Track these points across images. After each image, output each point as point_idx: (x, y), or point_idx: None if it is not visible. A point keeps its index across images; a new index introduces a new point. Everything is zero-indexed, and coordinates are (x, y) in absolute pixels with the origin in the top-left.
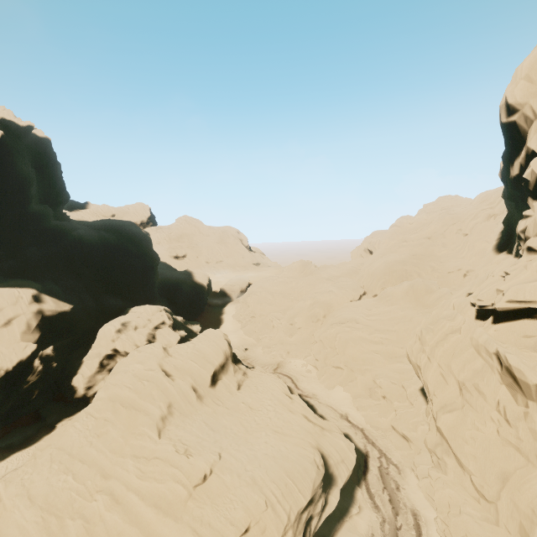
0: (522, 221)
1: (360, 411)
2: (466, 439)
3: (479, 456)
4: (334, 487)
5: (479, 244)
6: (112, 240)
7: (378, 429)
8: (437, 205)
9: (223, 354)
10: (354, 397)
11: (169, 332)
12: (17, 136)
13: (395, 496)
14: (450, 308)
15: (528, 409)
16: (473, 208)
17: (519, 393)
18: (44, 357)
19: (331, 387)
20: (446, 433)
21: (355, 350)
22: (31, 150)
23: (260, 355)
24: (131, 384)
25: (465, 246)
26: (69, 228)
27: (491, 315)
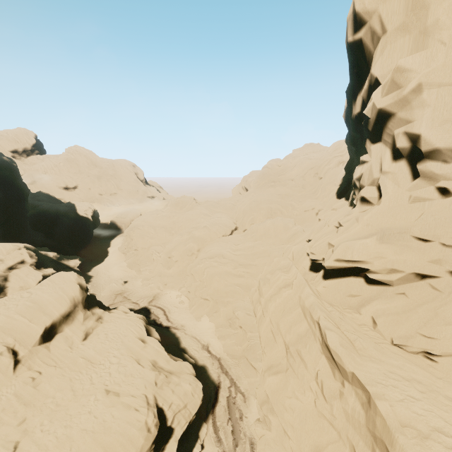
0: (359, 167)
1: (220, 340)
2: (286, 407)
3: (296, 426)
4: (172, 439)
5: (330, 187)
6: None
7: (234, 357)
8: (302, 150)
9: (70, 301)
10: (217, 327)
11: (29, 272)
12: None
13: (238, 426)
14: (291, 255)
15: (343, 388)
16: (328, 155)
17: (337, 370)
18: None
19: (198, 317)
20: (270, 396)
21: (220, 284)
22: None
23: (139, 287)
24: None
25: (319, 188)
26: None
27: (322, 269)
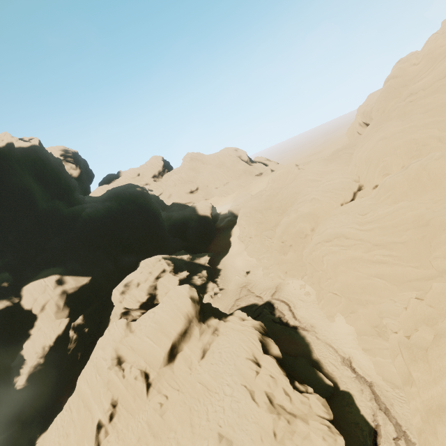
0: None
1: (367, 355)
2: None
3: None
4: None
5: None
6: (114, 207)
7: (395, 384)
8: None
9: (184, 318)
10: (358, 333)
11: (169, 279)
12: (1, 157)
13: None
14: None
15: None
16: None
17: None
18: (76, 327)
19: (331, 315)
20: None
21: (348, 276)
22: (25, 161)
23: (260, 278)
24: (89, 379)
25: None
26: (80, 210)
27: None
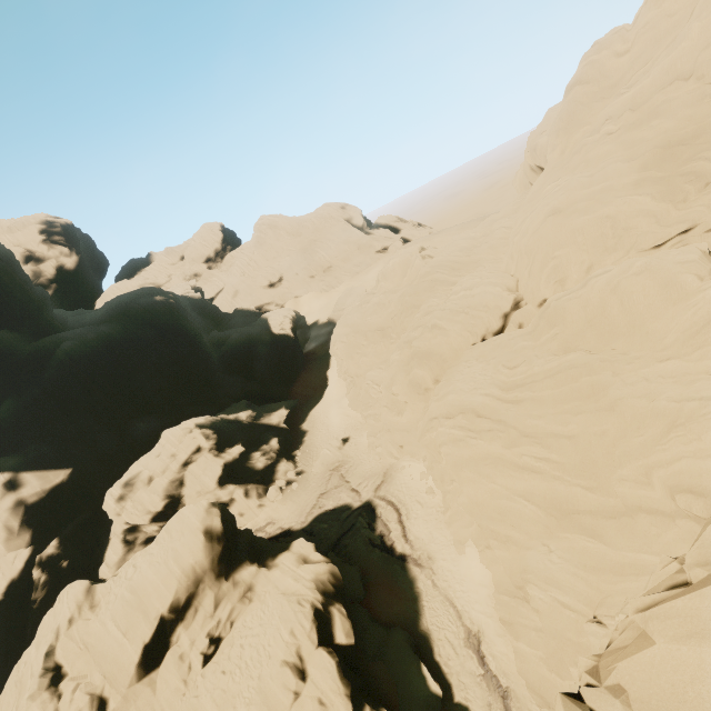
0: None
1: (506, 632)
2: None
3: None
4: None
5: None
6: (116, 335)
7: (545, 700)
8: None
9: (186, 578)
10: (495, 588)
11: (206, 465)
12: None
13: None
14: None
15: None
16: None
17: None
18: (46, 561)
19: (460, 541)
20: None
21: (478, 489)
22: None
23: (363, 452)
24: None
25: None
26: (53, 346)
27: None
